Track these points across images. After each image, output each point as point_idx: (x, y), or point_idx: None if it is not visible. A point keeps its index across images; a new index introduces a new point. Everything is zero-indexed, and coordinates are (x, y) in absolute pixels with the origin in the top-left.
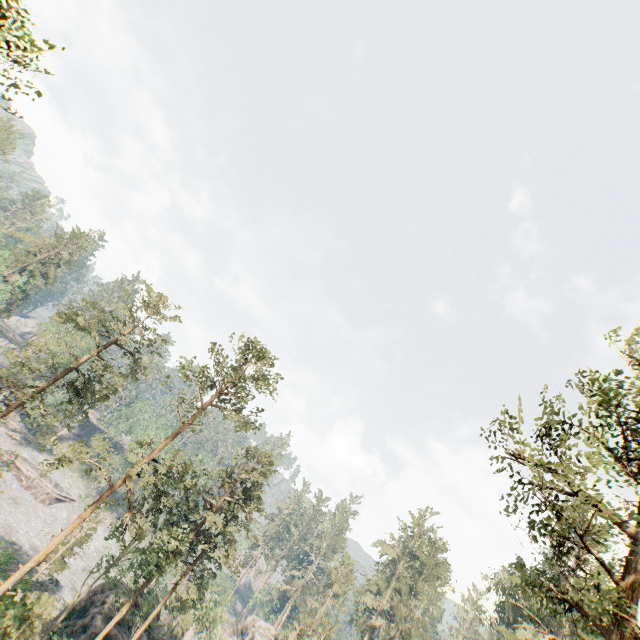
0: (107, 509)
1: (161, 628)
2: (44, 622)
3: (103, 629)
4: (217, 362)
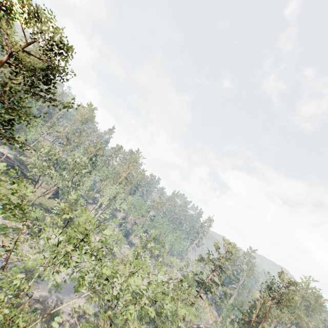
0: None
1: None
2: None
3: None
4: (279, 293)
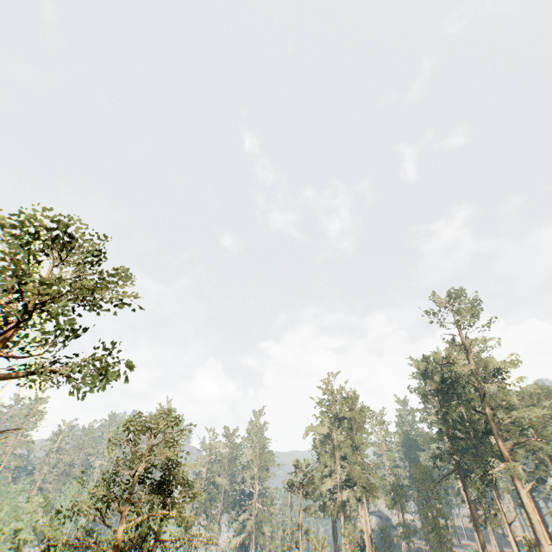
0: None
1: None
2: None
3: None
4: None
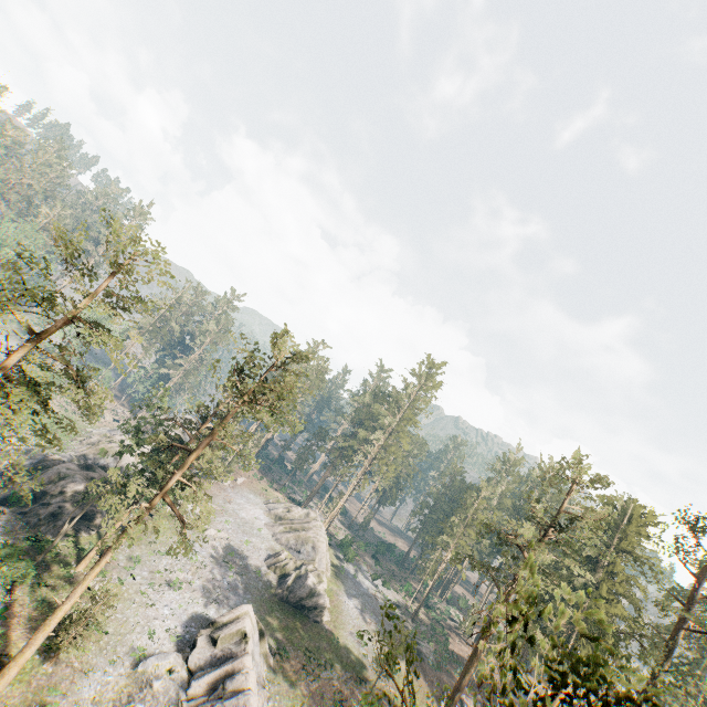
0: (184, 549)
1: (95, 463)
2: (8, 528)
3: (108, 534)
4: (263, 384)
